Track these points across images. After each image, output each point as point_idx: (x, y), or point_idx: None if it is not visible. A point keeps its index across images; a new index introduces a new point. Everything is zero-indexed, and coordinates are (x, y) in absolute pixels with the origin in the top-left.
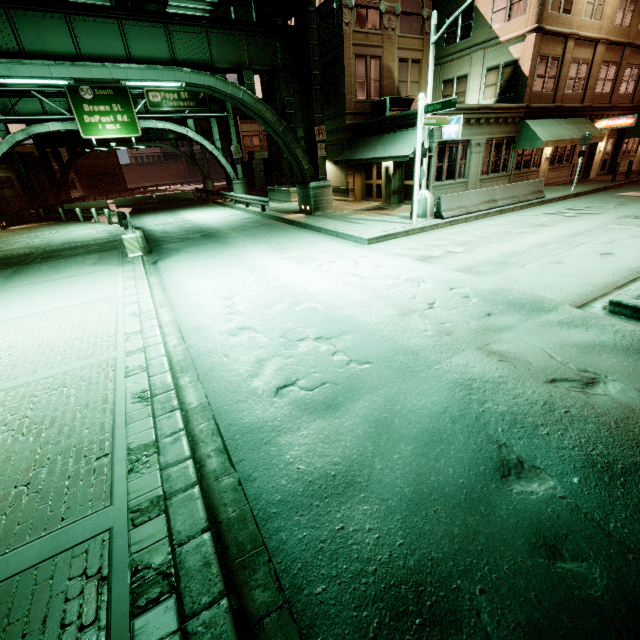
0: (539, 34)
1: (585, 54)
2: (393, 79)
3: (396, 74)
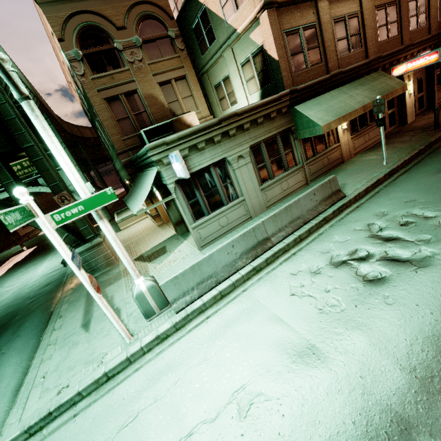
0: (272, 9)
1: (349, 7)
2: (160, 103)
3: (162, 98)
